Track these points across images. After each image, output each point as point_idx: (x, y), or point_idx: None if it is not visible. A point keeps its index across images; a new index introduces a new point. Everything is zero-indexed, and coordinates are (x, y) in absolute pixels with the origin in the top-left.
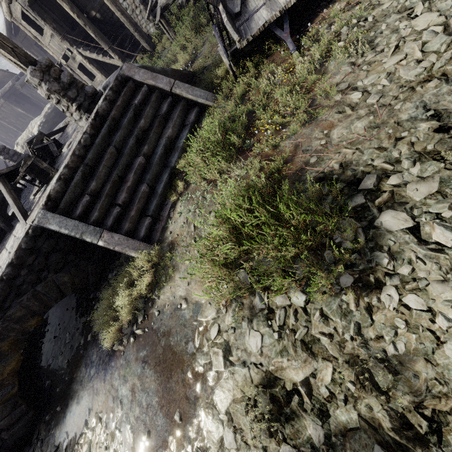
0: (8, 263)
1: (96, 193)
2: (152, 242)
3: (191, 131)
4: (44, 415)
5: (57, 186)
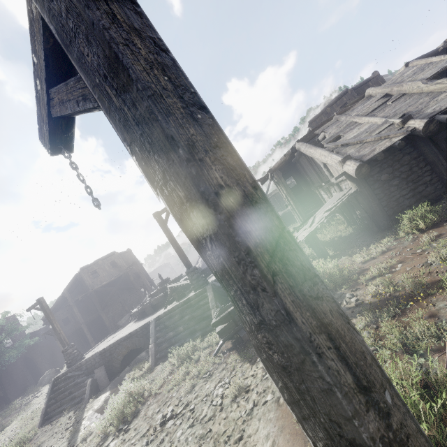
0: (140, 326)
1: (166, 326)
2: (158, 362)
3: (204, 333)
4: (120, 374)
5: (162, 314)
